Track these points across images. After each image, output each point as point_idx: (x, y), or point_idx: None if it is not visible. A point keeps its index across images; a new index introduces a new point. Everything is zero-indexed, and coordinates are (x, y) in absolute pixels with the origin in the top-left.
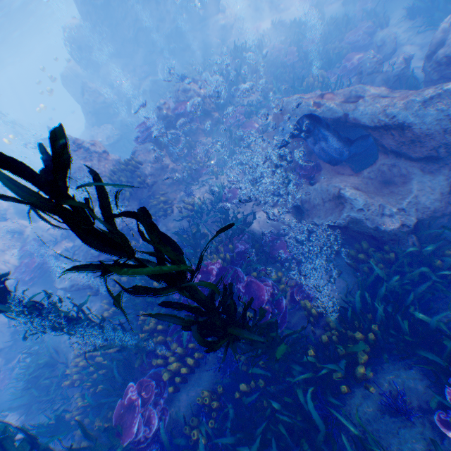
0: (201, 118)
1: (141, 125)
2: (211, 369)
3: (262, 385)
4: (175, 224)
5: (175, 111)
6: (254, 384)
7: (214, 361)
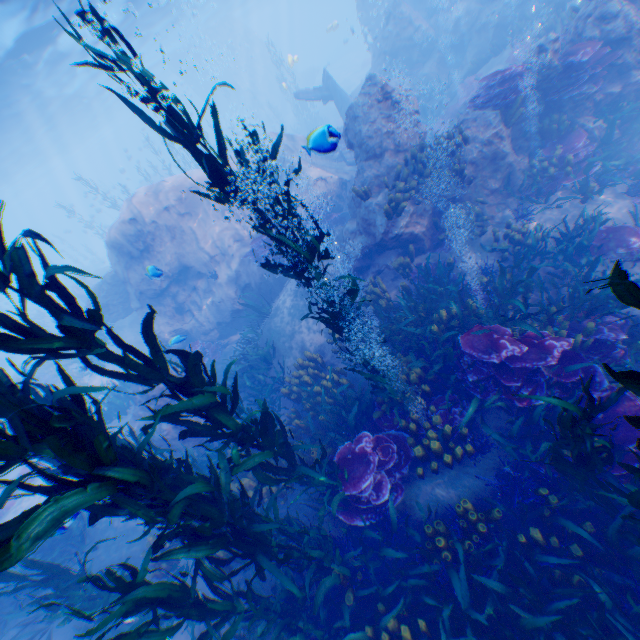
0: (602, 81)
1: (494, 75)
2: (477, 479)
3: (580, 556)
4: (475, 255)
5: (566, 57)
6: (557, 543)
7: (486, 472)
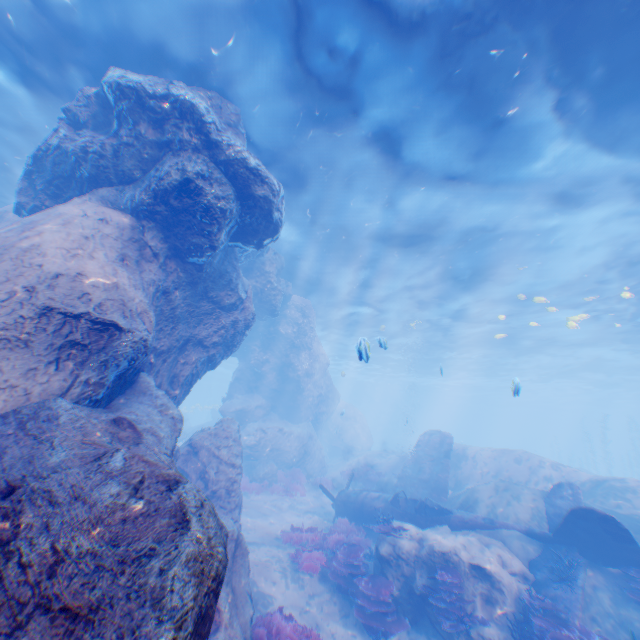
0: None
1: None
2: None
3: None
4: None
5: None
6: None
7: None
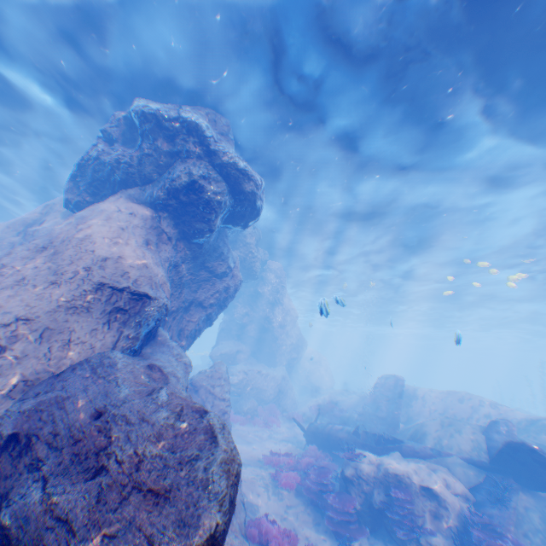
0: None
1: None
2: None
3: None
4: None
5: None
6: None
7: None
